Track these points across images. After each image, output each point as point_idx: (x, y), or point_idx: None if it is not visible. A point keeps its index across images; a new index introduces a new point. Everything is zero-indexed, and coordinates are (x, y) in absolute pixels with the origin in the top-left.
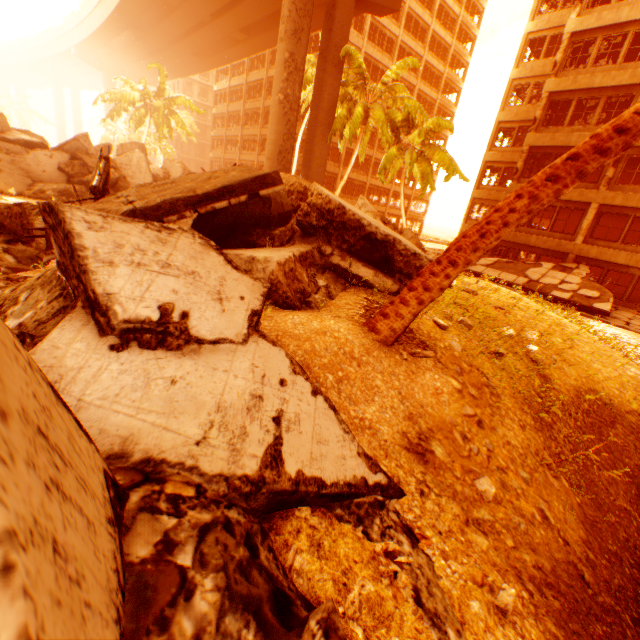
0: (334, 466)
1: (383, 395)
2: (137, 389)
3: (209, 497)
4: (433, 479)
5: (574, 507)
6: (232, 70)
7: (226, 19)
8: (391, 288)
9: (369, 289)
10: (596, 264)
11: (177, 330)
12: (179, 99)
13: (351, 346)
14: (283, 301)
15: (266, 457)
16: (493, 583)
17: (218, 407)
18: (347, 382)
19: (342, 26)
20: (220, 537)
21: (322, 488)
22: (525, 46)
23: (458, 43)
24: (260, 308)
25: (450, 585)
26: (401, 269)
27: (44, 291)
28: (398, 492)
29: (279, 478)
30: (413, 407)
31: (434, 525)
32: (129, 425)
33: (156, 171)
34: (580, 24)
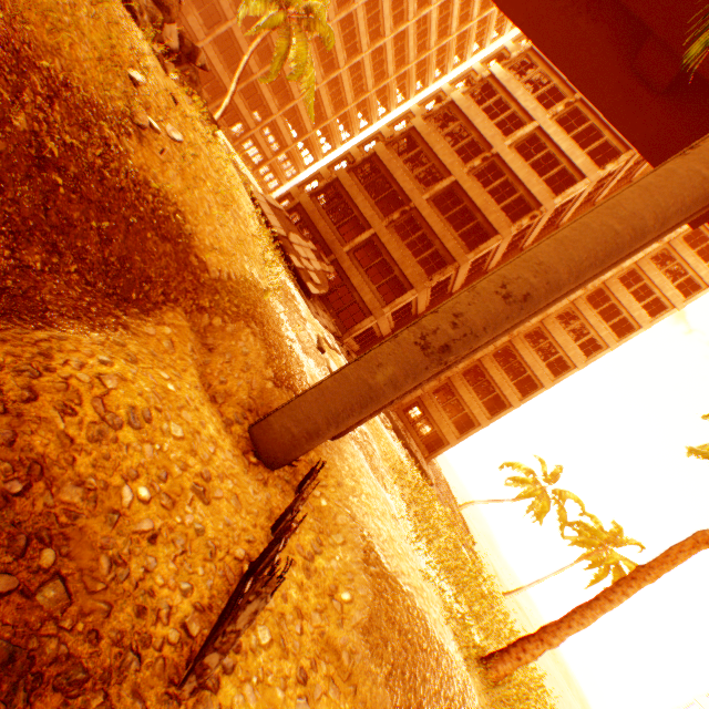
0: None
1: None
2: None
3: None
4: None
5: None
6: None
7: None
8: None
9: None
10: (342, 275)
11: None
12: None
13: None
14: None
15: None
16: None
17: None
18: None
19: None
20: None
21: None
22: (435, 98)
23: (416, 71)
24: None
25: None
26: None
27: None
28: None
29: None
30: None
31: None
32: None
33: None
34: (460, 100)
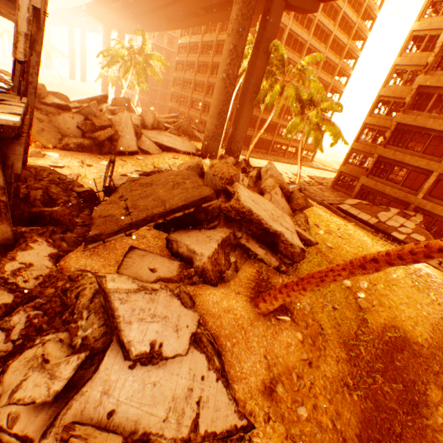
0: (222, 422)
1: (256, 352)
2: (140, 391)
3: None
4: (273, 410)
5: (358, 412)
6: (192, 30)
7: (192, 1)
8: (274, 263)
9: (261, 262)
10: (429, 214)
11: (157, 354)
12: (154, 56)
13: (243, 319)
14: (208, 281)
15: (192, 425)
16: None
17: (173, 398)
18: (237, 345)
19: (273, 25)
20: None
21: (215, 436)
22: (409, 40)
23: (361, 21)
24: (196, 330)
25: None
26: (282, 251)
27: (96, 317)
28: (252, 427)
29: (196, 436)
30: (272, 359)
31: (268, 442)
32: (137, 413)
33: (136, 121)
34: None
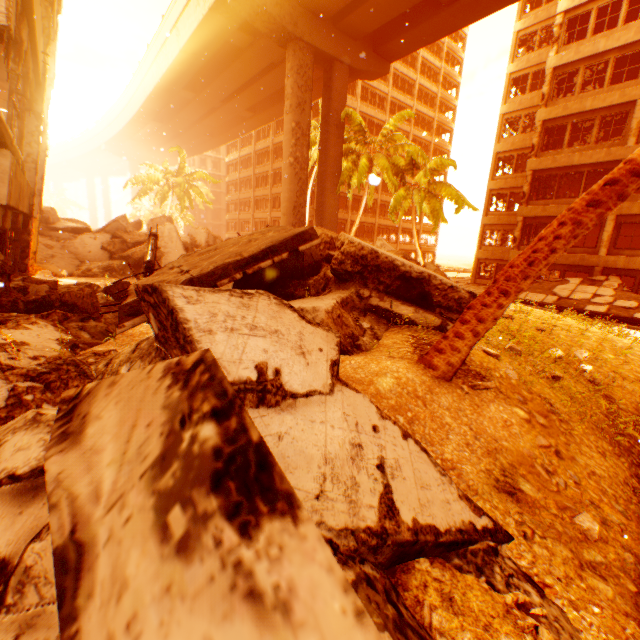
0: (442, 511)
1: (455, 432)
2: None
3: (343, 552)
4: (531, 519)
5: None
6: (241, 143)
7: (234, 103)
8: (433, 322)
9: (411, 326)
10: (626, 273)
11: (273, 387)
12: (197, 173)
13: (413, 385)
14: None
15: (381, 507)
16: (634, 636)
17: (325, 459)
18: (418, 422)
19: (339, 94)
20: (369, 594)
21: (438, 536)
22: (509, 85)
23: (443, 91)
24: (337, 357)
25: (592, 639)
26: (440, 303)
27: (144, 363)
28: (505, 536)
29: (399, 528)
30: (488, 442)
31: (550, 571)
32: None
33: (184, 238)
34: (560, 59)
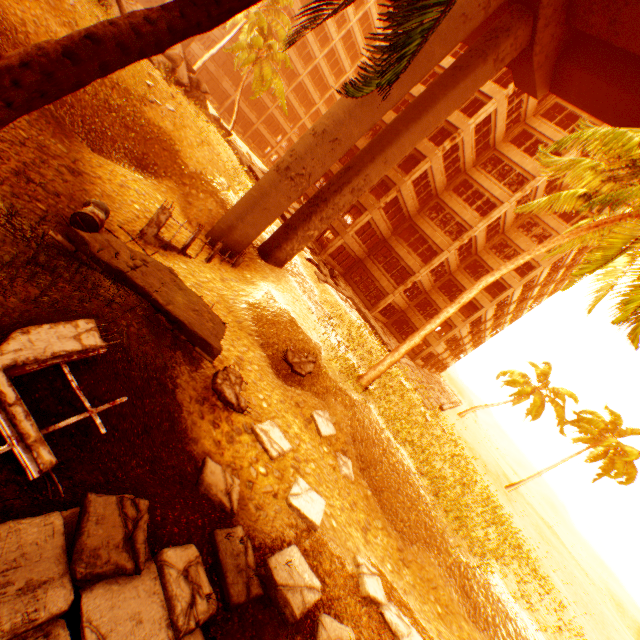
0: None
1: None
2: None
3: None
4: None
5: None
6: None
7: None
8: None
9: None
10: None
11: None
12: None
13: None
14: None
15: None
16: None
17: None
18: None
19: None
20: None
21: None
22: None
23: None
24: None
25: None
26: None
27: None
28: None
29: None
30: None
31: None
32: None
33: None
34: None
